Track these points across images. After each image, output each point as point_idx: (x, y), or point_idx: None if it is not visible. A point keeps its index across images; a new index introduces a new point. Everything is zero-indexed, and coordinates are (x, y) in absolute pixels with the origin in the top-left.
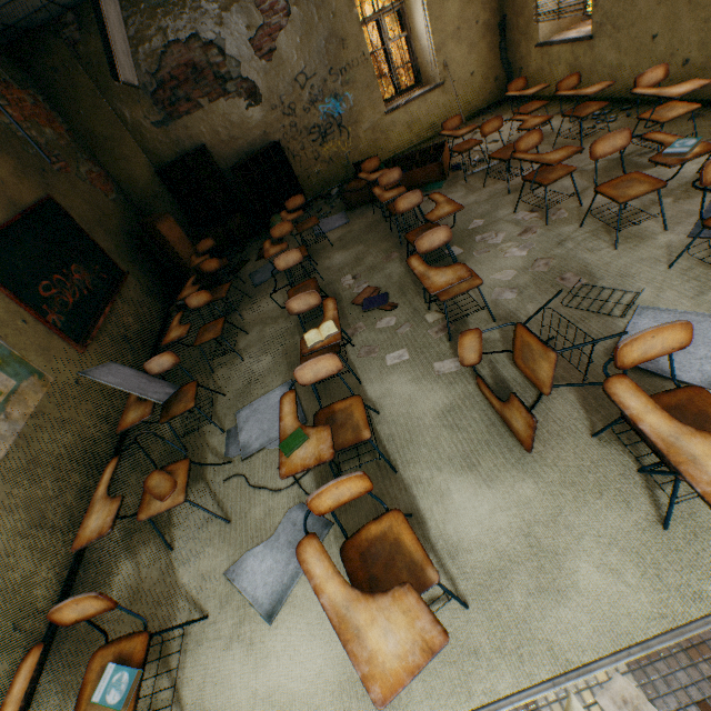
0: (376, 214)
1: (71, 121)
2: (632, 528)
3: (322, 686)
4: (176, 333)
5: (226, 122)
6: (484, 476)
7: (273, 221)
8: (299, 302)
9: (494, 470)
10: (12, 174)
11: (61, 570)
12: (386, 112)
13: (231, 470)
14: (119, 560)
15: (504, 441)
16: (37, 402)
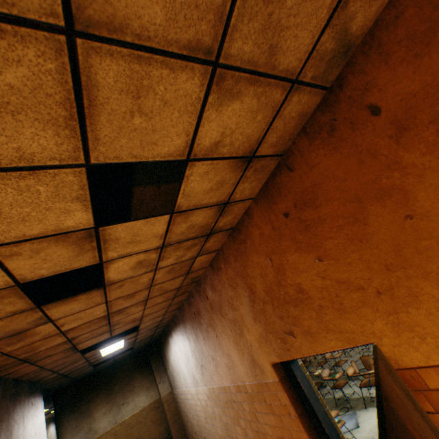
0: None
1: None
2: None
3: None
4: None
5: None
6: None
7: None
8: None
9: None
10: None
11: None
12: None
13: None
14: None
15: None
16: None
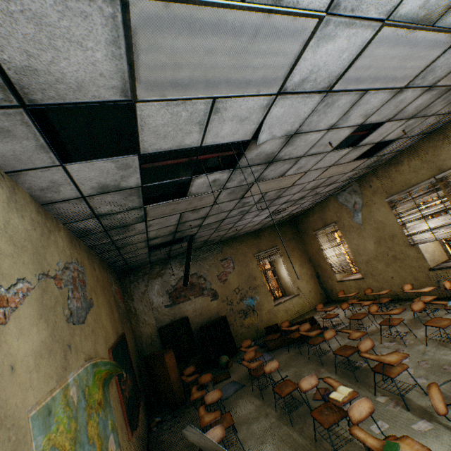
0: (290, 351)
1: (127, 302)
2: None
3: None
4: (209, 417)
5: (199, 306)
6: None
7: (222, 358)
8: (305, 382)
9: None
10: (118, 319)
11: None
12: (274, 305)
13: None
14: None
15: None
16: None
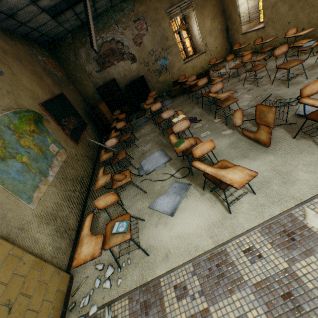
0: (184, 97)
1: (66, 71)
2: (317, 159)
3: (200, 228)
4: (114, 135)
5: (123, 69)
6: (252, 158)
7: (141, 105)
8: (166, 114)
9: (255, 156)
10: (51, 84)
11: (77, 217)
12: (183, 63)
13: (142, 178)
14: (100, 213)
15: (257, 147)
16: (65, 158)
